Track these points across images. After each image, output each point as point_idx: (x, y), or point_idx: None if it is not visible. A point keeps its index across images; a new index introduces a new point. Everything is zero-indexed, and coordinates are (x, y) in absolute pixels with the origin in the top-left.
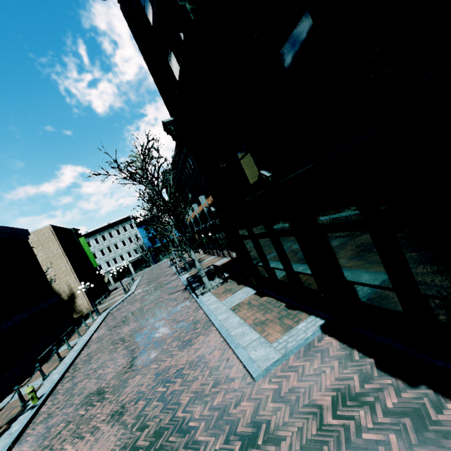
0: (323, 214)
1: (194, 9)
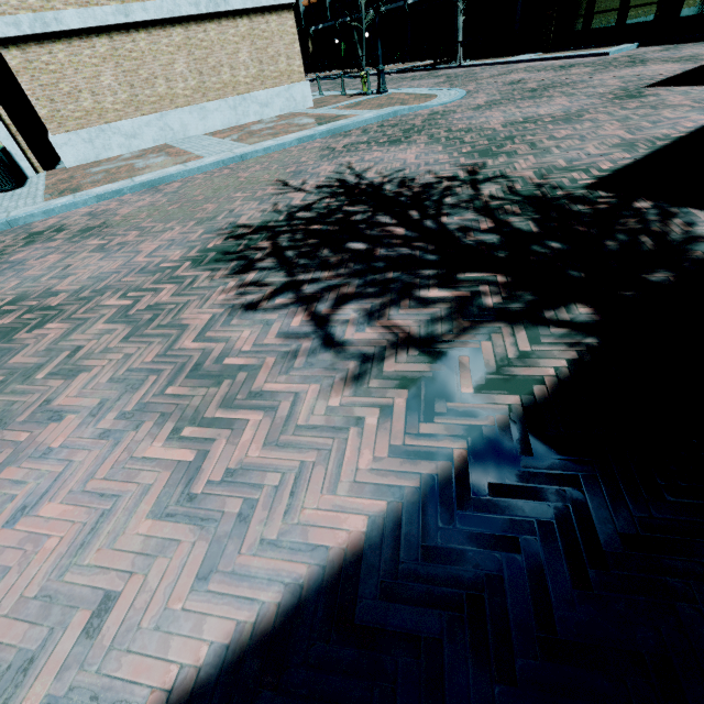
0: None
1: None
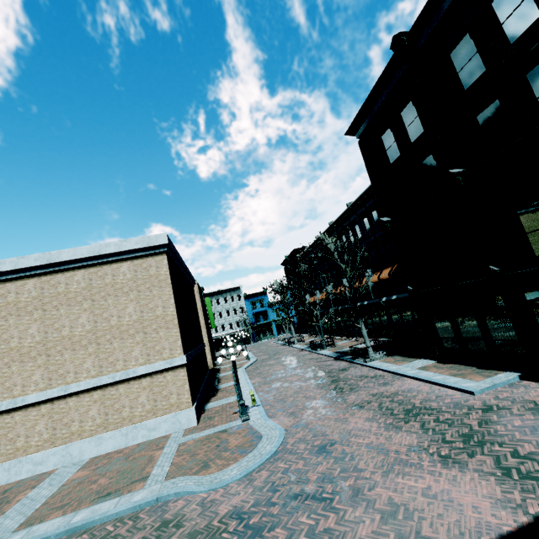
0: (533, 297)
1: (463, 180)
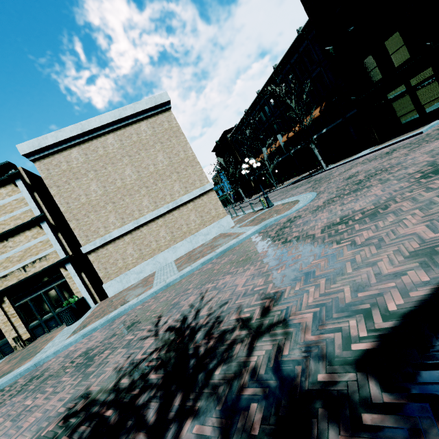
0: None
1: None
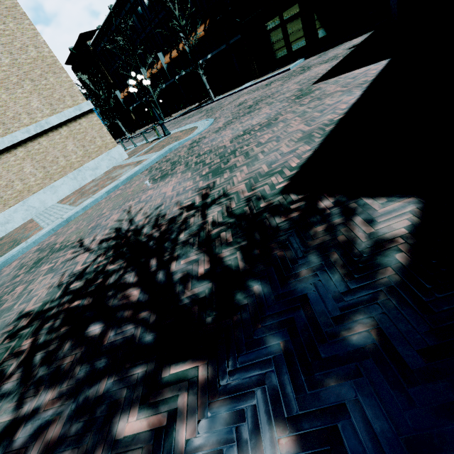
0: None
1: None
